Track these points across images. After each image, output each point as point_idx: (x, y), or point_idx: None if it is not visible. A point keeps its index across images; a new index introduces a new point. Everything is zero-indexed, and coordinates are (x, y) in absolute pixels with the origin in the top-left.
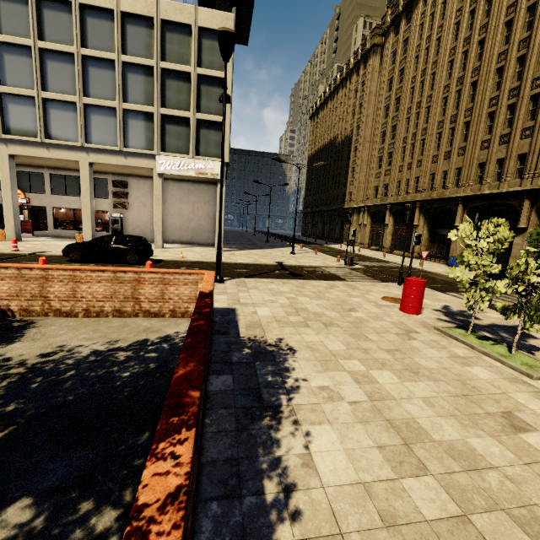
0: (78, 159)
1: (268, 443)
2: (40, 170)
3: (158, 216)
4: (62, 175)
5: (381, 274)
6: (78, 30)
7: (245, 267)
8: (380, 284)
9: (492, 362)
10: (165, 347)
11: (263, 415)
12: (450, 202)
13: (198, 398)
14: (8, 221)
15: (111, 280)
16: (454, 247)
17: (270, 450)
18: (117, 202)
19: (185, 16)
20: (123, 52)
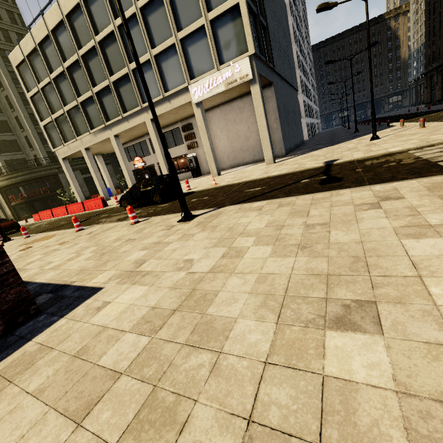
0: (144, 120)
1: None
2: (144, 139)
3: (206, 146)
4: None
5: None
6: (108, 6)
7: (265, 183)
8: None
9: None
10: None
11: None
12: None
13: None
14: (128, 182)
15: None
16: None
17: None
18: (189, 144)
19: None
20: None
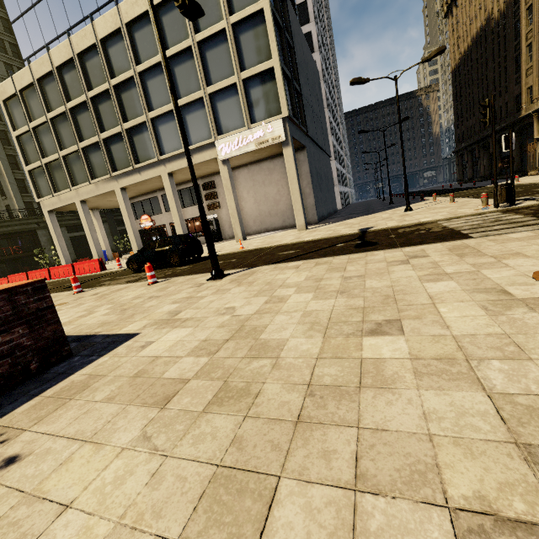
0: (159, 173)
1: None
2: (155, 194)
3: (232, 207)
4: None
5: None
6: (130, 52)
7: (299, 247)
8: None
9: None
10: None
11: None
12: None
13: None
14: (133, 243)
15: None
16: None
17: None
18: (210, 204)
19: None
20: (166, 49)
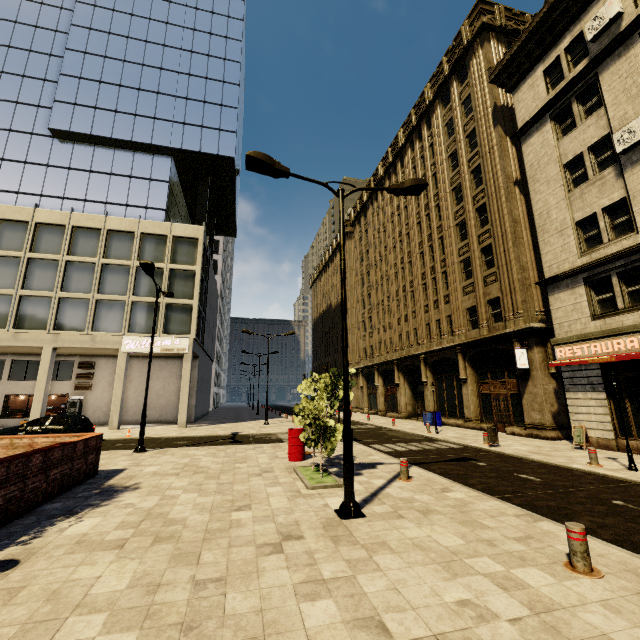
0: (42, 344)
1: (47, 525)
2: (3, 357)
3: (117, 394)
4: (26, 361)
5: None
6: (67, 244)
7: (189, 439)
8: None
9: (298, 483)
10: None
11: (61, 516)
12: (416, 359)
13: None
14: None
15: (7, 446)
16: (427, 403)
17: (44, 527)
18: (80, 384)
19: (162, 230)
20: (105, 256)
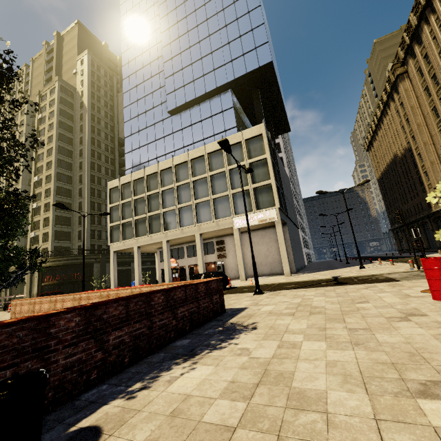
0: (194, 233)
1: (164, 369)
2: (182, 245)
3: (239, 257)
4: (192, 245)
5: None
6: (190, 171)
7: (296, 284)
8: None
9: None
10: None
11: (181, 358)
12: None
13: (87, 305)
14: (166, 276)
15: None
16: None
17: (160, 372)
18: (219, 254)
19: (237, 139)
20: (210, 171)
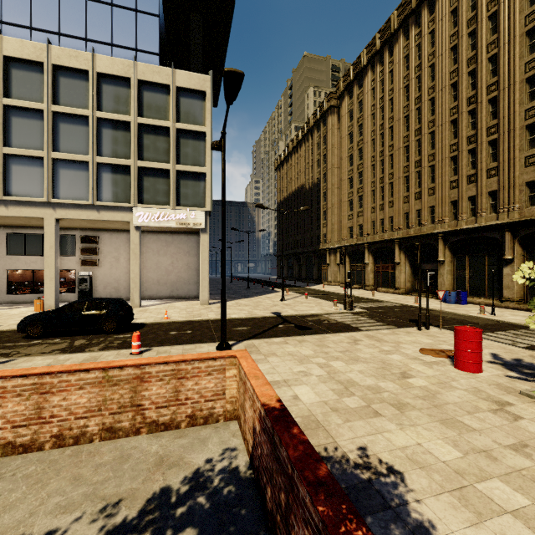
0: (42, 215)
1: None
2: None
3: (135, 271)
4: (22, 234)
5: (389, 317)
6: (49, 89)
7: (243, 324)
8: (401, 331)
9: None
10: (204, 504)
11: None
12: (430, 238)
13: None
14: None
15: (100, 383)
16: (442, 281)
17: None
18: (86, 259)
19: (162, 77)
20: (98, 109)
